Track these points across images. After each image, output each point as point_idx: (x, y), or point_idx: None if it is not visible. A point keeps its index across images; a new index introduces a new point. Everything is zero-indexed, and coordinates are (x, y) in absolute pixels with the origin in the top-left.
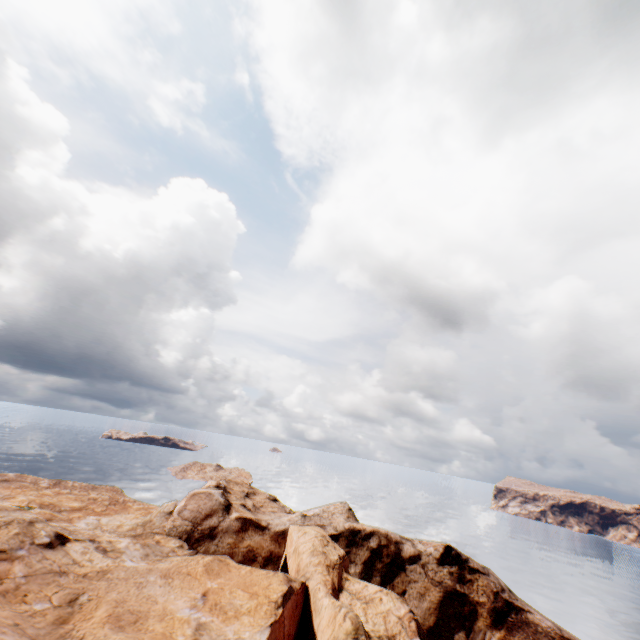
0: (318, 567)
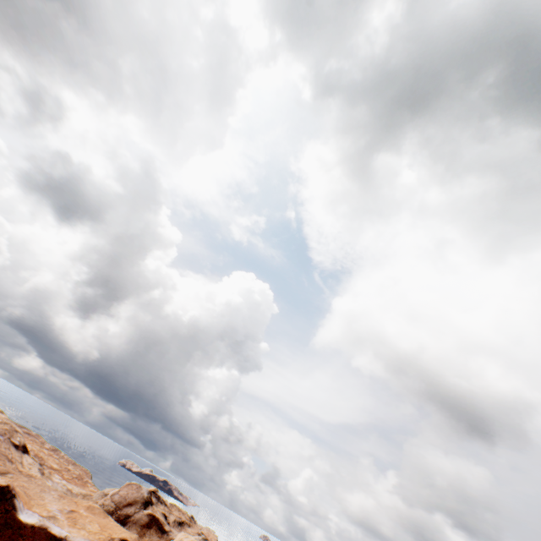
0: None
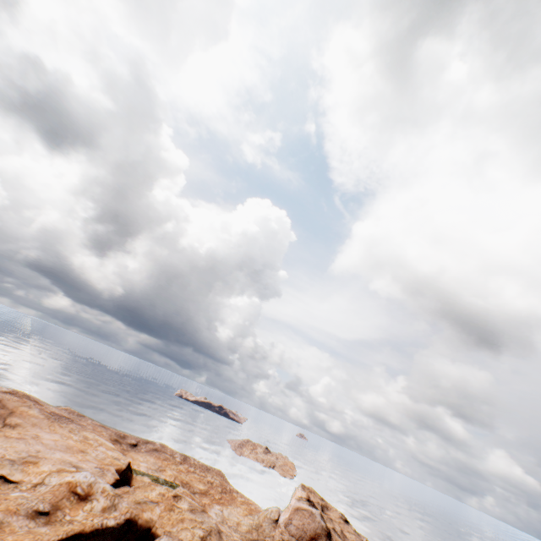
0: None
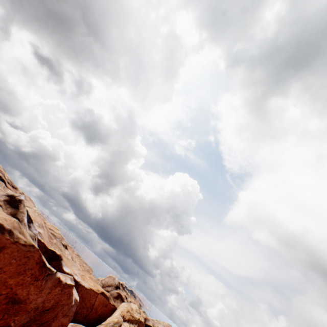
0: (125, 307)
